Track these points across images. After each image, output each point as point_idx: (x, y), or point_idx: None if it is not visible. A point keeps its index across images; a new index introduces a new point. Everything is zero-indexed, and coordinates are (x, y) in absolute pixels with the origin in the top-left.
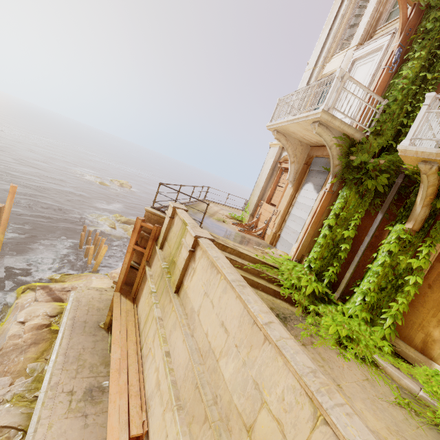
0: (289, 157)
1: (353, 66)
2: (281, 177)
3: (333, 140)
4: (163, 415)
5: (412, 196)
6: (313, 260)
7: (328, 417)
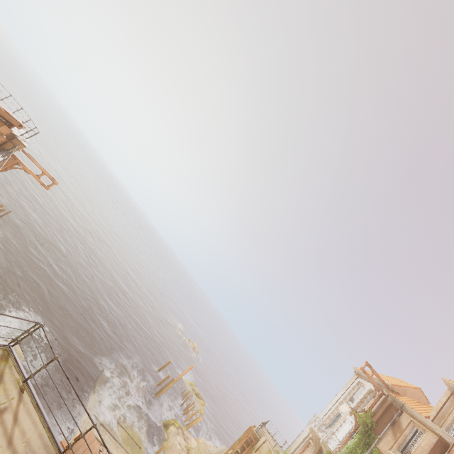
0: (313, 441)
1: (346, 419)
2: (308, 447)
3: (326, 451)
4: None
5: None
6: None
7: None
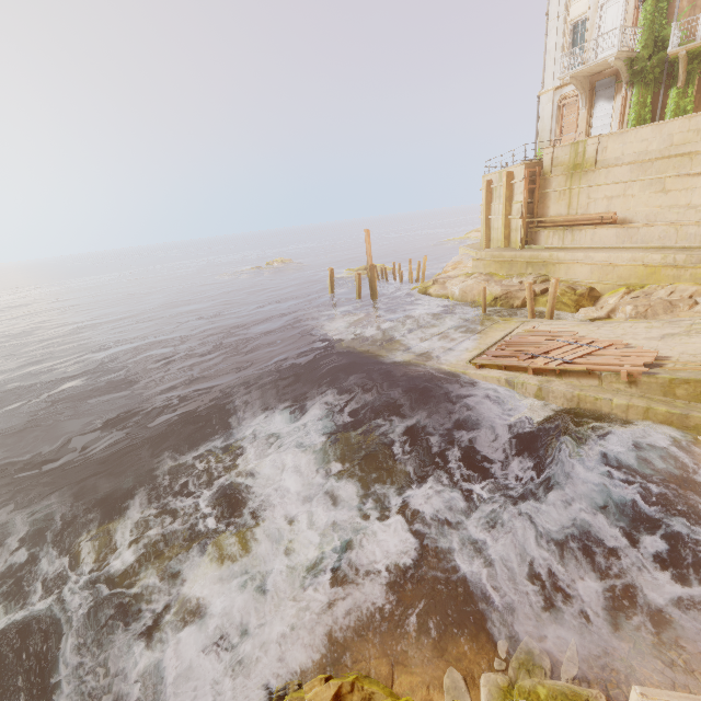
0: (579, 91)
1: (602, 9)
2: (565, 112)
3: (622, 64)
4: (624, 196)
5: (675, 71)
6: None
7: (692, 116)
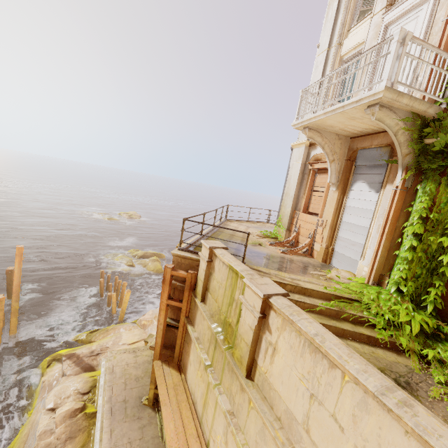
0: (327, 155)
1: (386, 32)
2: (315, 180)
3: (399, 124)
4: None
5: None
6: (402, 281)
7: None
